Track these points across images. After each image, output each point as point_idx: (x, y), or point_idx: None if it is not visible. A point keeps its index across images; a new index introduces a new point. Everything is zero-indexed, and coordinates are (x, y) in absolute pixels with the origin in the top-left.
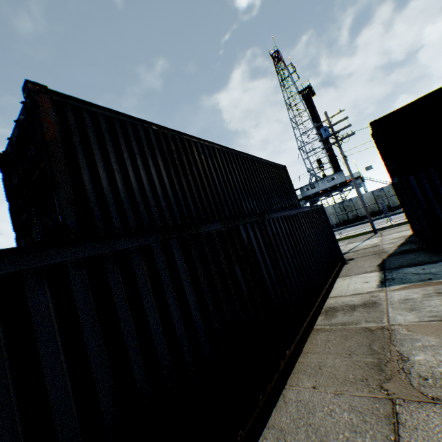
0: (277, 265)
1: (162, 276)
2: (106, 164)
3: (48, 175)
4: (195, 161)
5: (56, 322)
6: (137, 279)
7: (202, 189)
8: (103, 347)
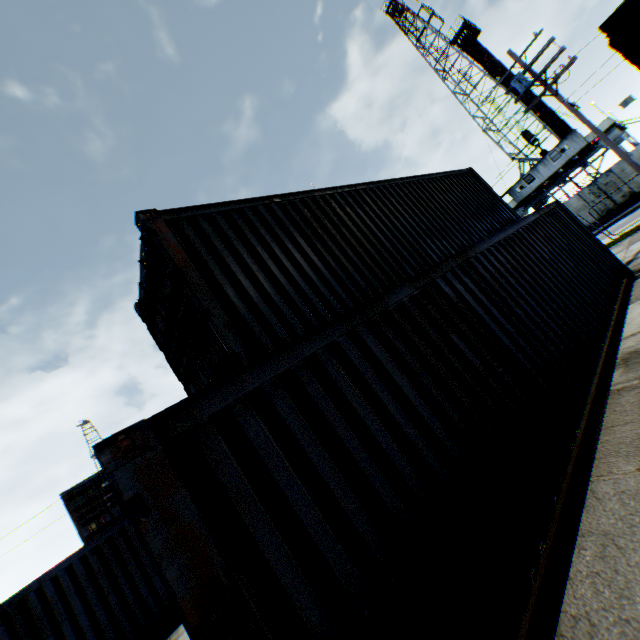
0: (514, 316)
1: (364, 374)
2: (243, 269)
3: (195, 305)
4: (340, 220)
5: (278, 449)
6: (337, 384)
7: (363, 253)
8: (334, 466)
